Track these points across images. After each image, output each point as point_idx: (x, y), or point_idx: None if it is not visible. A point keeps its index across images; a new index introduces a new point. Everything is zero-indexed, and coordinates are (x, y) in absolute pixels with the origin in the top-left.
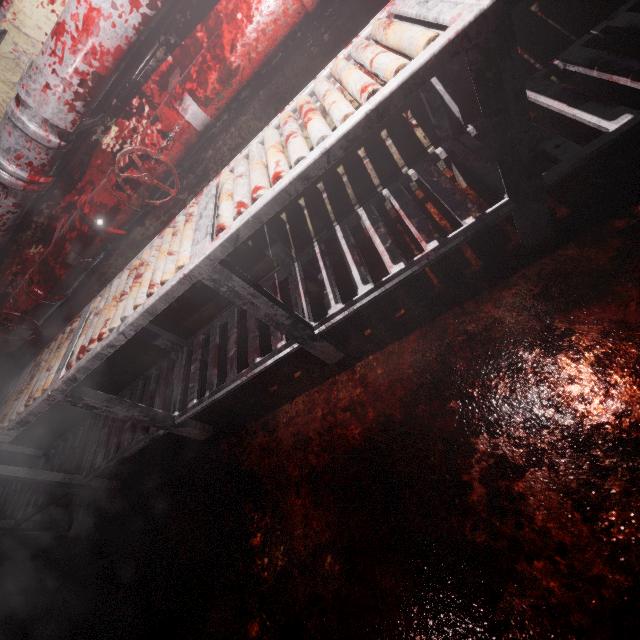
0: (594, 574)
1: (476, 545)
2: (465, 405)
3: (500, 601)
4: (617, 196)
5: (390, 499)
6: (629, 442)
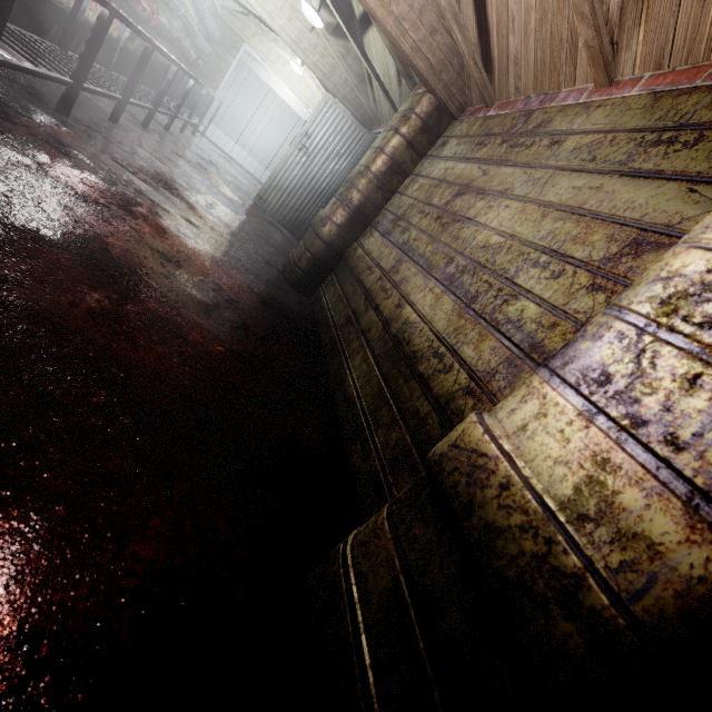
0: (127, 239)
1: (83, 235)
2: (7, 172)
3: (111, 252)
4: (4, 107)
5: (2, 215)
6: (100, 203)
